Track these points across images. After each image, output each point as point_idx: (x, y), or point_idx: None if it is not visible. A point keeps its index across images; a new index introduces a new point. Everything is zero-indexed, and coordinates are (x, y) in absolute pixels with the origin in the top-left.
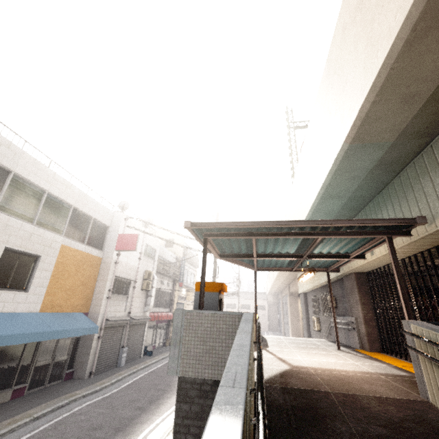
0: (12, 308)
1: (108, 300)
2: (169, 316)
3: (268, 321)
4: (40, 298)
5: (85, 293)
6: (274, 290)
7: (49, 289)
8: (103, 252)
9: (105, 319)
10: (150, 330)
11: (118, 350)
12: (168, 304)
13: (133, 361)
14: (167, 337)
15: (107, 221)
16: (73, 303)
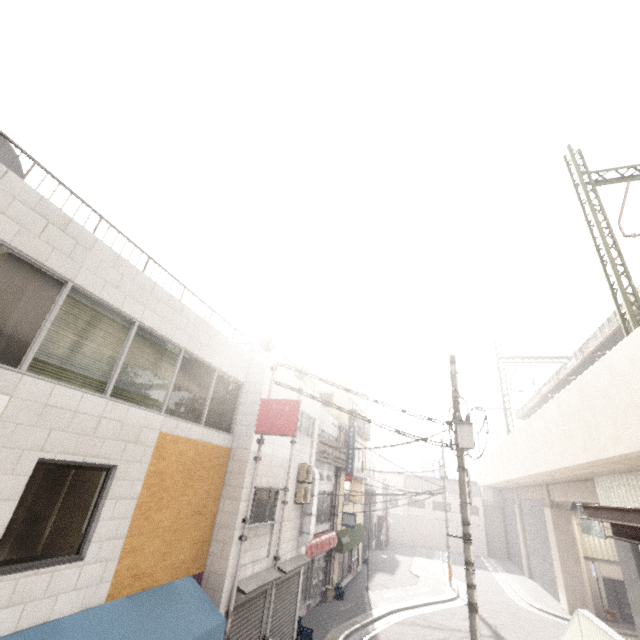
0: (42, 611)
1: (241, 543)
2: (332, 540)
3: (486, 537)
4: (108, 567)
5: (199, 530)
6: (503, 485)
7: (129, 540)
8: (232, 436)
9: (235, 589)
10: (302, 574)
11: None
12: (327, 513)
13: None
14: (328, 581)
15: (240, 374)
16: (176, 558)
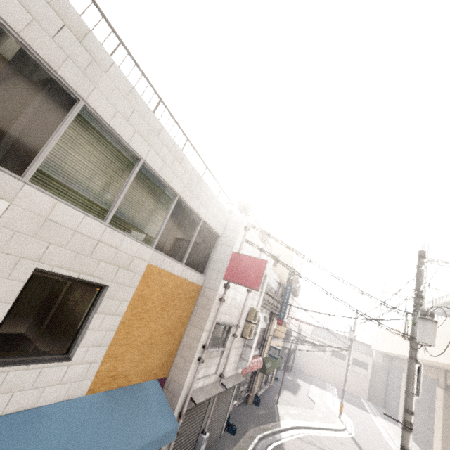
0: (29, 399)
1: (198, 363)
2: (259, 364)
3: (369, 386)
4: (92, 368)
5: (168, 346)
6: (398, 356)
7: (111, 348)
8: (204, 277)
9: (188, 397)
10: None
11: (196, 437)
12: (258, 343)
13: (211, 448)
14: (250, 390)
15: (219, 227)
16: (147, 365)
